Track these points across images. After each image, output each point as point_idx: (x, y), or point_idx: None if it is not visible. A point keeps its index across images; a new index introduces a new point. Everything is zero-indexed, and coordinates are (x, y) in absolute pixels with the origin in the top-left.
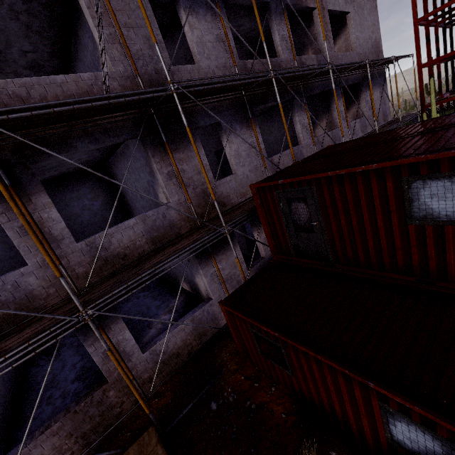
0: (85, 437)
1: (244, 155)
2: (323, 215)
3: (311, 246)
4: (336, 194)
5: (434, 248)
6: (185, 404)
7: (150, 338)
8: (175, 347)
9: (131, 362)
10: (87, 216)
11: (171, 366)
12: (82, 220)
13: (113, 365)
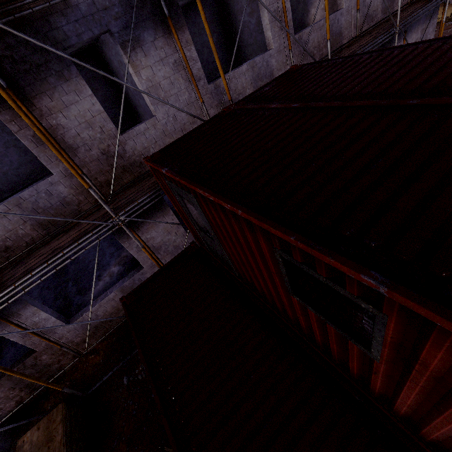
0: (30, 386)
1: (166, 85)
2: (215, 231)
3: (216, 250)
4: (216, 218)
5: (318, 329)
6: (110, 368)
7: (97, 292)
8: (107, 314)
9: (58, 334)
10: (15, 155)
11: (106, 328)
12: (10, 160)
13: (37, 339)
